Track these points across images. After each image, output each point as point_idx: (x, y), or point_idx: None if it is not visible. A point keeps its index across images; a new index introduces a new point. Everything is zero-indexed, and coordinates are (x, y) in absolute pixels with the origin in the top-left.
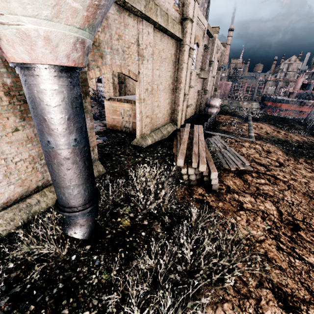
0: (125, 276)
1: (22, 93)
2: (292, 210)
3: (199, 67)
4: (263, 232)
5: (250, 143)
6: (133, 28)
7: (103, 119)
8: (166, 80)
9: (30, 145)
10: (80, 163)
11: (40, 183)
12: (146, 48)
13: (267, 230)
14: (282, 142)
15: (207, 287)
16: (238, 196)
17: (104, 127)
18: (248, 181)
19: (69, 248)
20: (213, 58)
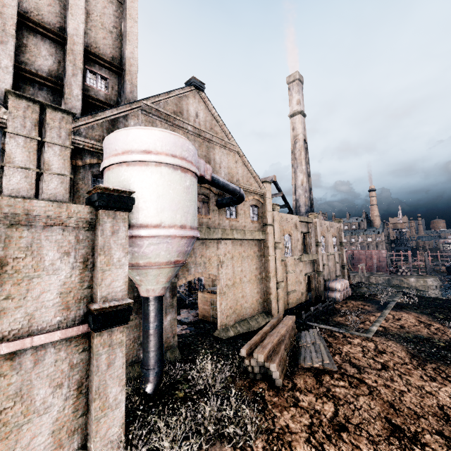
0: (167, 422)
1: (140, 299)
2: (352, 414)
3: (298, 251)
4: (301, 427)
5: (362, 339)
6: (213, 247)
7: (198, 309)
8: (250, 272)
9: (135, 329)
10: (156, 337)
11: (134, 358)
12: (225, 256)
13: (307, 426)
14: (419, 340)
15: (220, 446)
16: (299, 394)
17: (196, 317)
18: (323, 382)
19: (140, 402)
20: (319, 239)
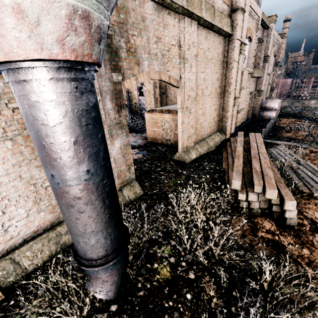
0: None
1: None
2: None
3: (252, 65)
4: None
5: None
6: (173, 28)
7: (144, 132)
8: (212, 83)
9: None
10: (96, 202)
11: None
12: (189, 49)
13: None
14: None
15: None
16: None
17: (145, 140)
18: None
19: (92, 304)
20: (269, 53)
